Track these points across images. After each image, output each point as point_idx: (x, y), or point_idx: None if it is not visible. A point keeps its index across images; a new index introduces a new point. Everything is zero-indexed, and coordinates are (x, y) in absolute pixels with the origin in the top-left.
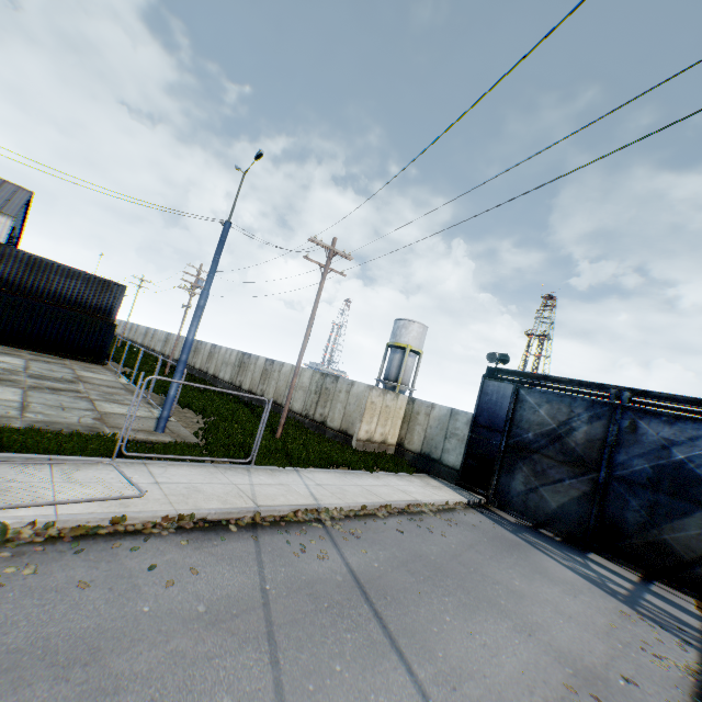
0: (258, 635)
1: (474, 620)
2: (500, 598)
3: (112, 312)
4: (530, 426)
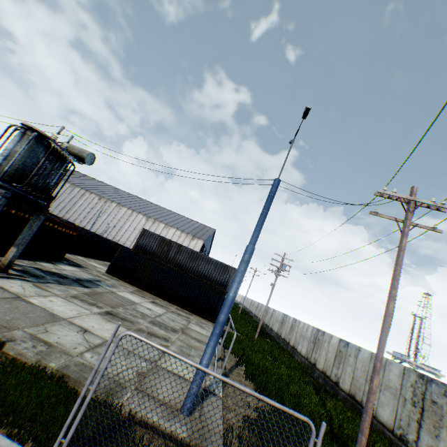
0: None
1: None
2: None
3: (226, 285)
4: None
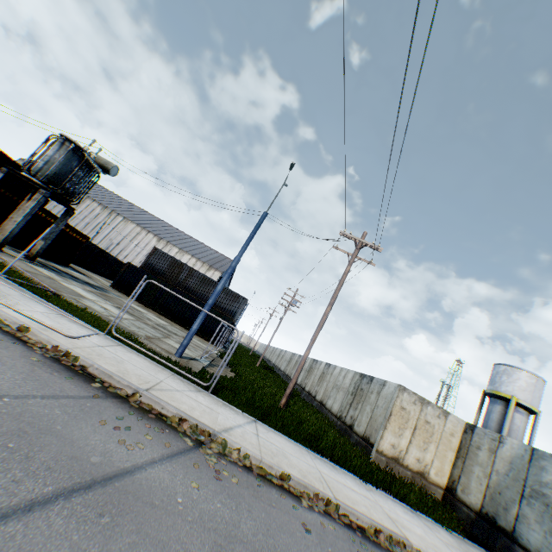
0: None
1: None
2: None
3: (235, 314)
4: None
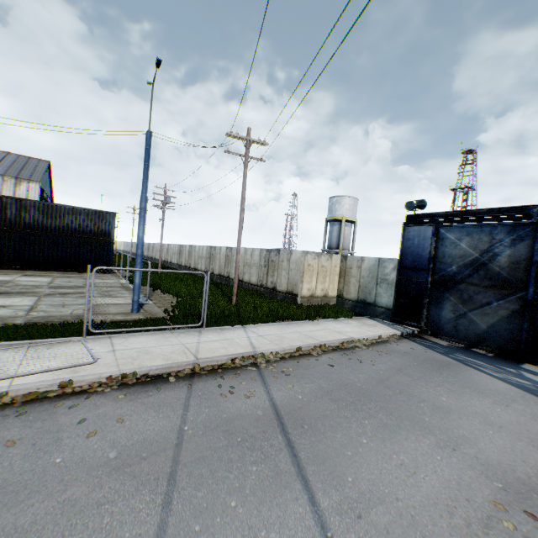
0: (159, 476)
1: (393, 440)
2: (424, 416)
3: (110, 234)
4: (452, 260)
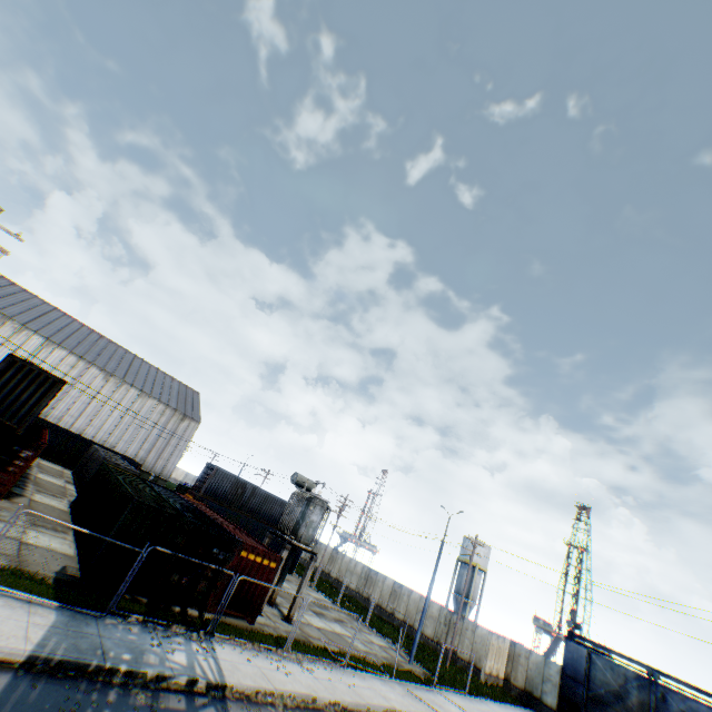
0: None
1: None
2: None
3: None
4: (601, 682)
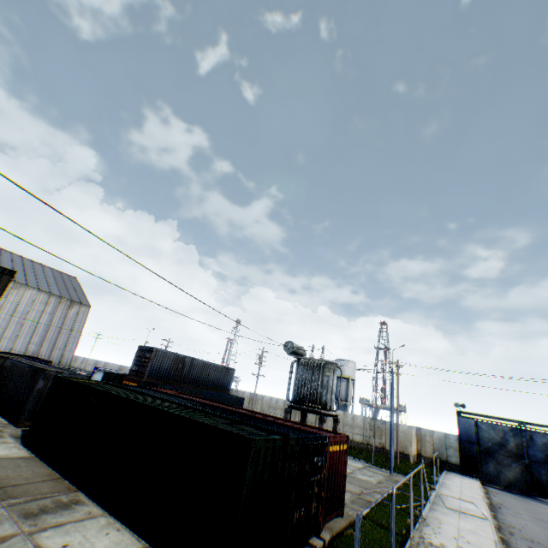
0: None
1: None
2: None
3: (228, 387)
4: (487, 439)
